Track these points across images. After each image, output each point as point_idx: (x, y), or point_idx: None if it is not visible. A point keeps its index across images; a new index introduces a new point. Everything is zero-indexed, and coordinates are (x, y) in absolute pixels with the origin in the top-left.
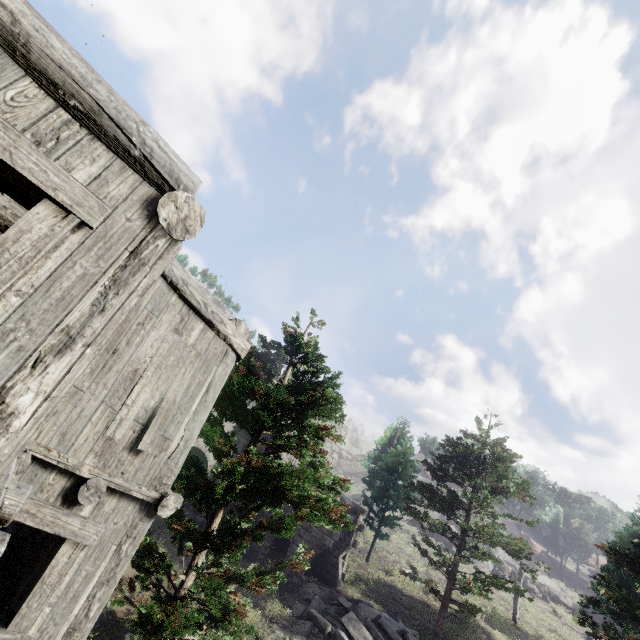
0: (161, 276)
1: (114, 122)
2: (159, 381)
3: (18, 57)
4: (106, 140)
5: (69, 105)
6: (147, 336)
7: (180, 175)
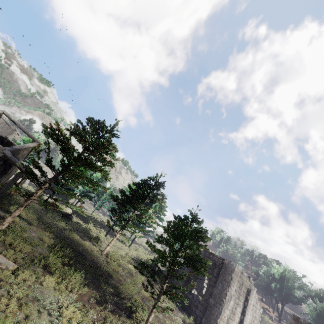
0: (4, 120)
1: None
2: (1, 129)
3: None
4: None
5: None
6: (1, 125)
7: None
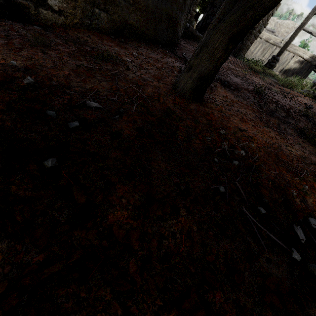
0: None
1: (271, 31)
2: None
3: (268, 31)
4: (271, 32)
5: (270, 32)
6: None
7: (274, 32)
